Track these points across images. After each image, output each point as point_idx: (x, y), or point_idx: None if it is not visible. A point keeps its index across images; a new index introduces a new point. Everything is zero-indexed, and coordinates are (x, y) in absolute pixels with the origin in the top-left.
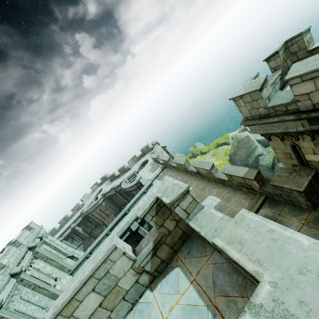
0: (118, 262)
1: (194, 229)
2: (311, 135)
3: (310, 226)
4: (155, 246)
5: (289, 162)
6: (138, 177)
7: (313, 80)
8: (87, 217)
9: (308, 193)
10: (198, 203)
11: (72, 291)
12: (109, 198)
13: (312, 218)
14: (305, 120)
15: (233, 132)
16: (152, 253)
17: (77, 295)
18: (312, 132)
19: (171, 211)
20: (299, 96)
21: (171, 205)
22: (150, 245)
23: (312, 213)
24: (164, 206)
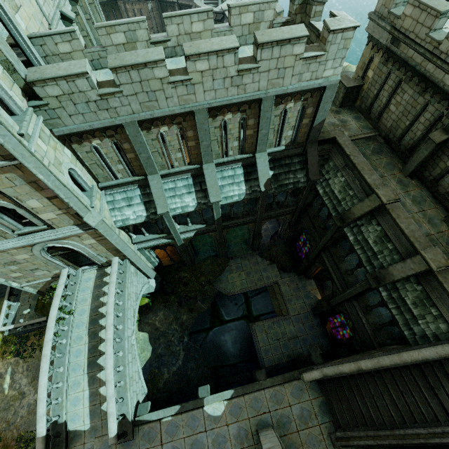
0: (270, 11)
1: (311, 24)
2: (383, 53)
3: (330, 111)
4: (285, 23)
5: (358, 73)
6: (225, 6)
7: (414, 8)
8: (115, 6)
9: (347, 93)
10: (321, 16)
11: (249, 2)
12: (161, 4)
13: (334, 110)
14: (390, 37)
15: (347, 63)
16: (281, 25)
17: (249, 6)
18: (385, 51)
19: (305, 12)
20: (403, 15)
21: (315, 2)
22: (284, 19)
23: (337, 108)
24: (306, 4)
